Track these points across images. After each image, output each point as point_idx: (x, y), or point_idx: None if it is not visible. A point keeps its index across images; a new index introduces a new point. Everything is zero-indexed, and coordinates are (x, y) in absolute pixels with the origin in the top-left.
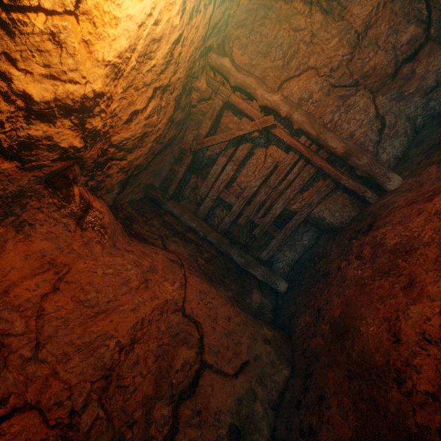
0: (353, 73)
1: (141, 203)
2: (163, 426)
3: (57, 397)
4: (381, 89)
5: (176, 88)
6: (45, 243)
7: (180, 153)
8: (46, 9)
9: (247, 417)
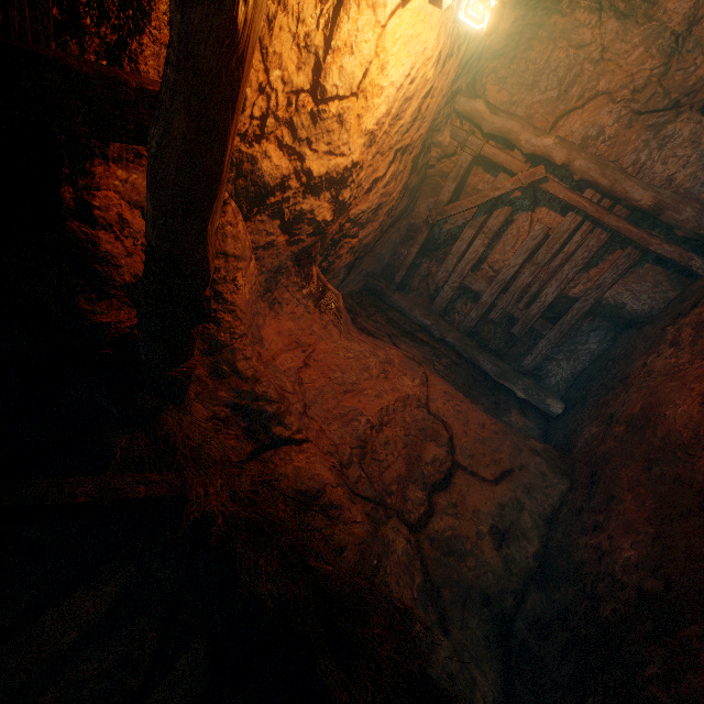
0: (670, 90)
1: (361, 296)
2: (419, 505)
3: (328, 449)
4: None
5: (415, 147)
6: (290, 323)
7: (408, 230)
8: (340, 96)
9: (512, 524)
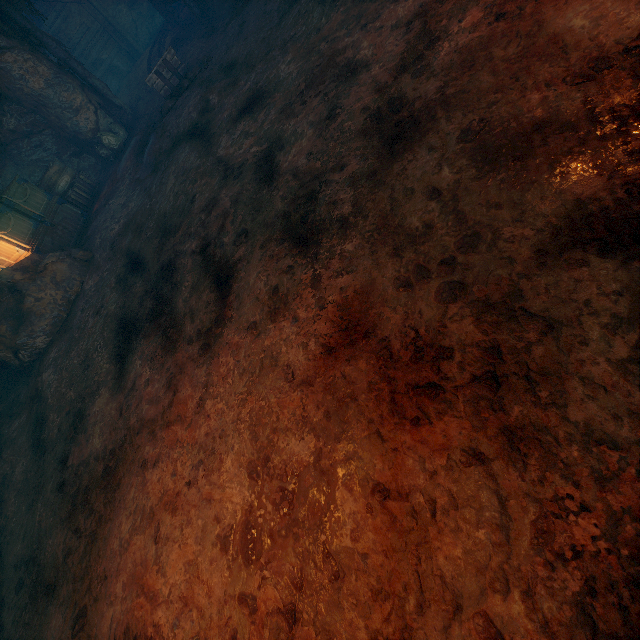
0: None
1: None
2: None
3: None
4: (132, 8)
5: None
6: None
7: None
8: None
9: None
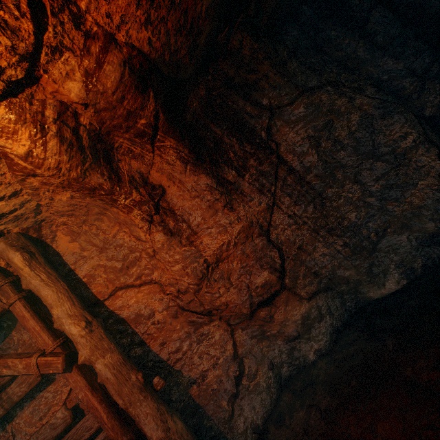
0: (204, 302)
1: None
2: None
3: None
4: (240, 323)
5: None
6: None
7: None
8: None
9: None
